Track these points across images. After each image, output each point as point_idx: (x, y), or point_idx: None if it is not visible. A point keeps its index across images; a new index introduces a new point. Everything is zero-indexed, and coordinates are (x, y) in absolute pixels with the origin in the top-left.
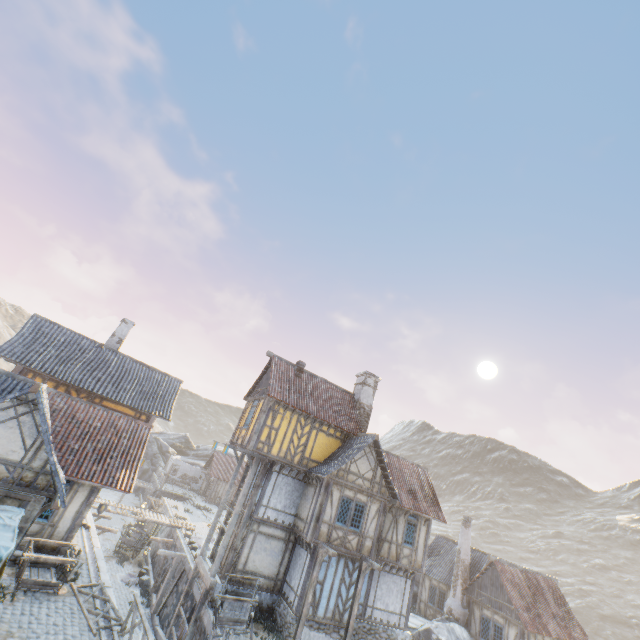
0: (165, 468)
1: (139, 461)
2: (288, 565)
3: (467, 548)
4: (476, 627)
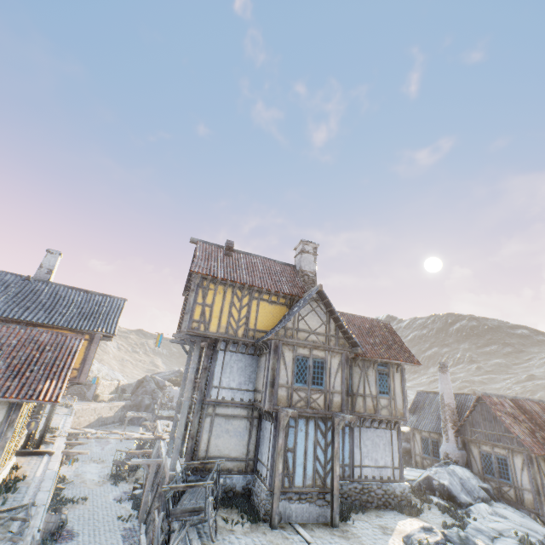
0: (164, 399)
1: (68, 370)
2: (257, 442)
3: (449, 392)
4: (477, 465)
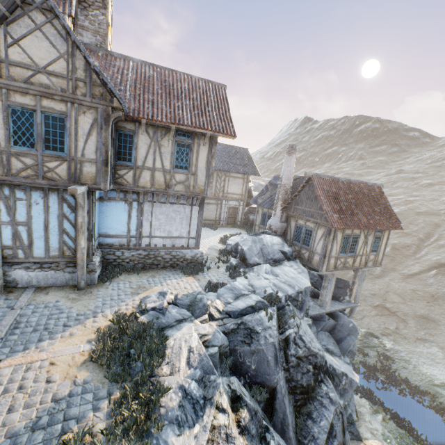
0: None
1: None
2: None
3: (289, 174)
4: (291, 234)
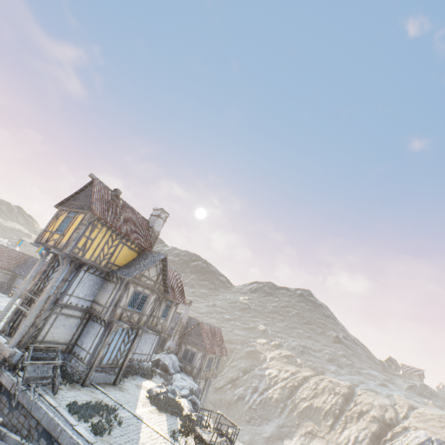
0: None
1: None
2: (80, 334)
3: (187, 316)
4: (181, 354)
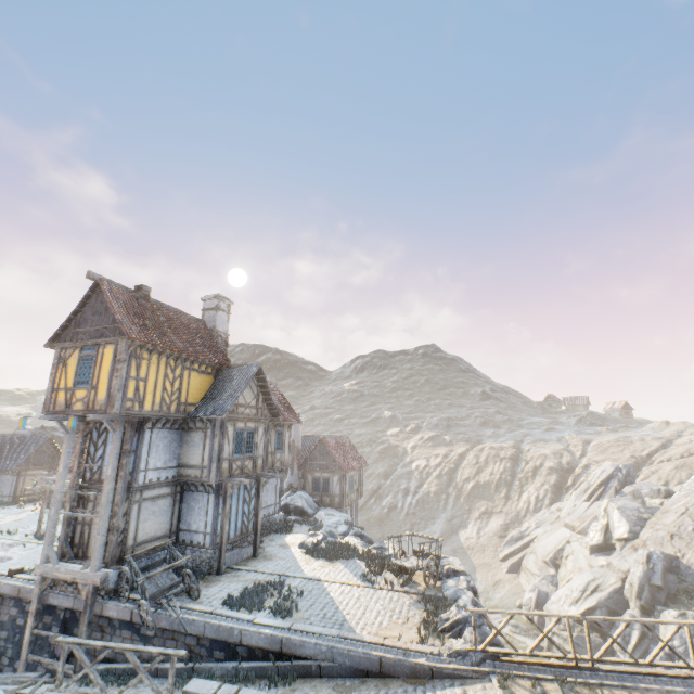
0: None
1: None
2: (180, 515)
3: (300, 437)
4: (310, 487)
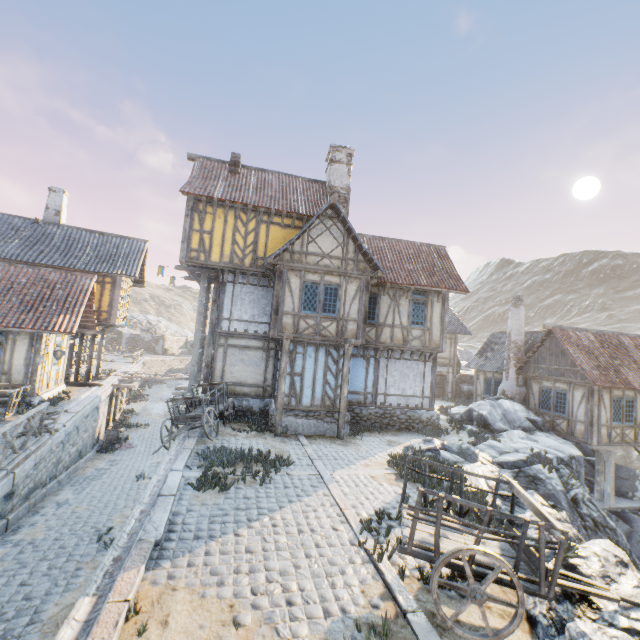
0: None
1: (81, 307)
2: (275, 372)
3: (519, 328)
4: (535, 401)
